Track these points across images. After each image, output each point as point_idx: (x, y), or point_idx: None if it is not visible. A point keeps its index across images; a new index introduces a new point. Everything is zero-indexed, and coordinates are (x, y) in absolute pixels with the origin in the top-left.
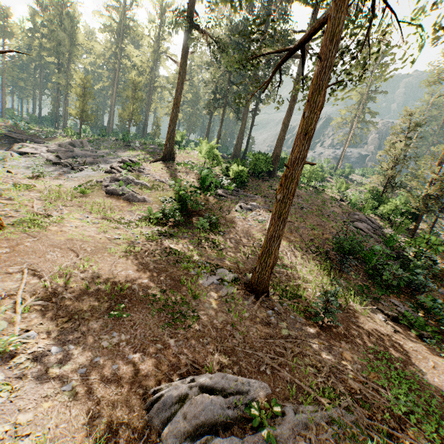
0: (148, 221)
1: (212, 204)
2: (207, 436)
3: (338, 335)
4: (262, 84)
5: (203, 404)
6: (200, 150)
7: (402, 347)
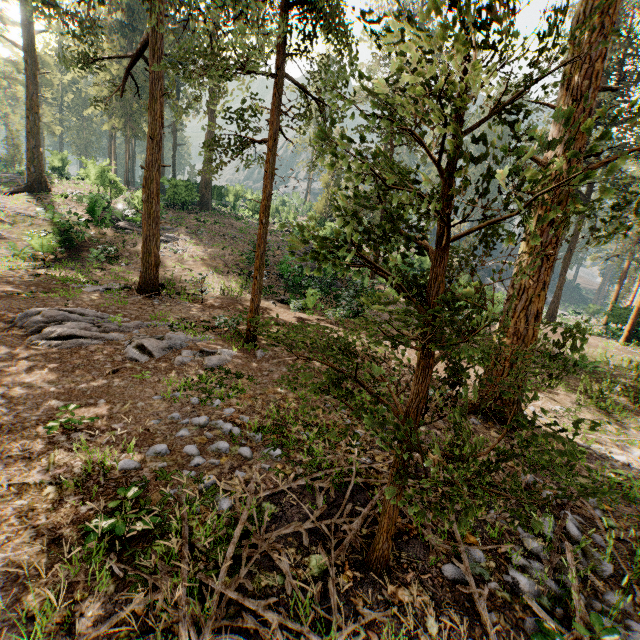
0: (13, 257)
1: (111, 237)
2: (61, 322)
3: (217, 307)
4: (117, 90)
5: (62, 316)
6: (87, 175)
7: (271, 310)
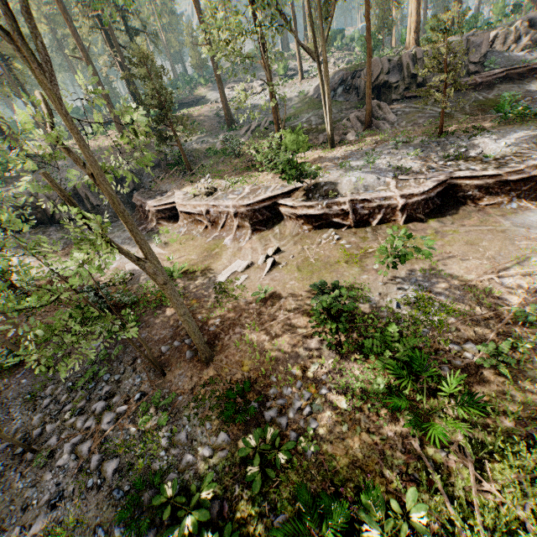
0: None
1: None
2: None
3: None
4: None
5: None
6: None
7: None
